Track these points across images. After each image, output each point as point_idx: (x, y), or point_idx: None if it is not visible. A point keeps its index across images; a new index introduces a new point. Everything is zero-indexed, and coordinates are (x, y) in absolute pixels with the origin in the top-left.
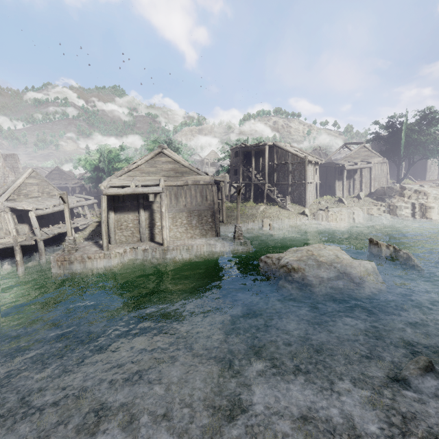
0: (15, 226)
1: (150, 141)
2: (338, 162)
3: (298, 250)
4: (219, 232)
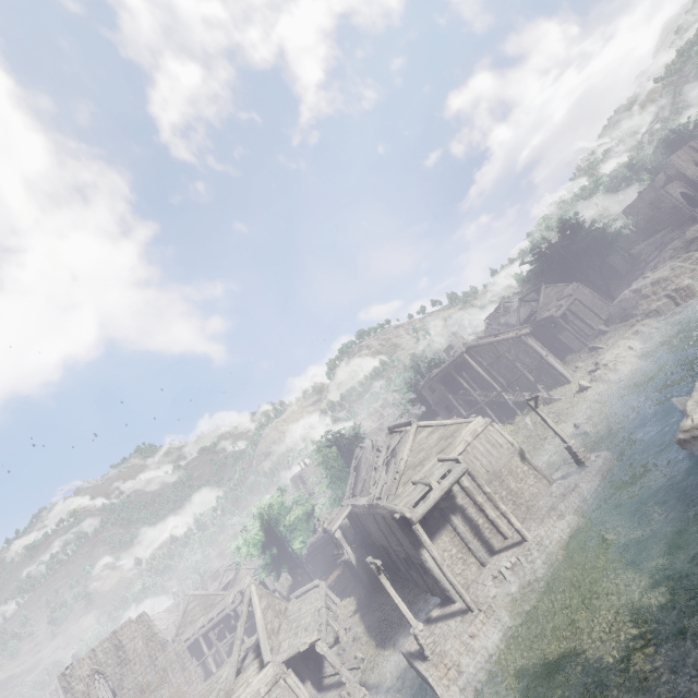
0: (307, 692)
1: (318, 451)
2: (539, 318)
3: (696, 401)
4: (549, 476)
